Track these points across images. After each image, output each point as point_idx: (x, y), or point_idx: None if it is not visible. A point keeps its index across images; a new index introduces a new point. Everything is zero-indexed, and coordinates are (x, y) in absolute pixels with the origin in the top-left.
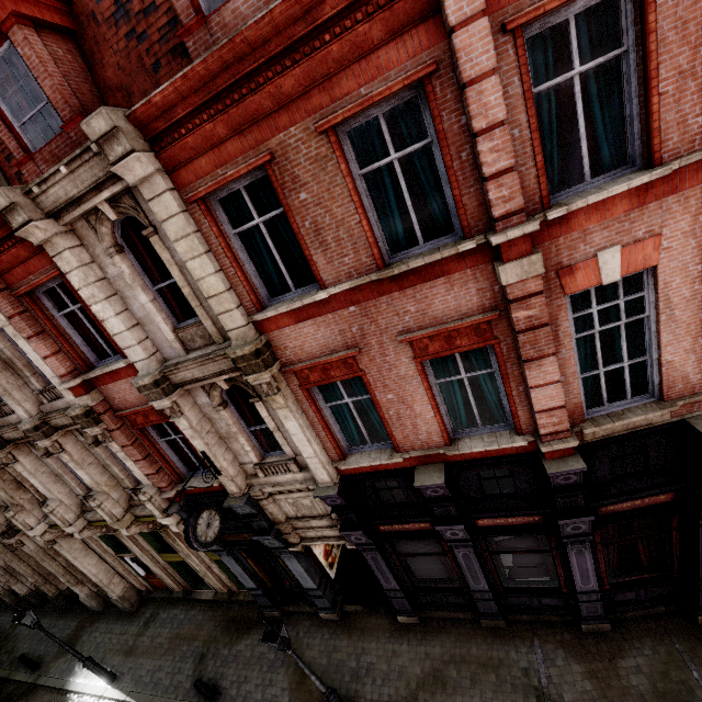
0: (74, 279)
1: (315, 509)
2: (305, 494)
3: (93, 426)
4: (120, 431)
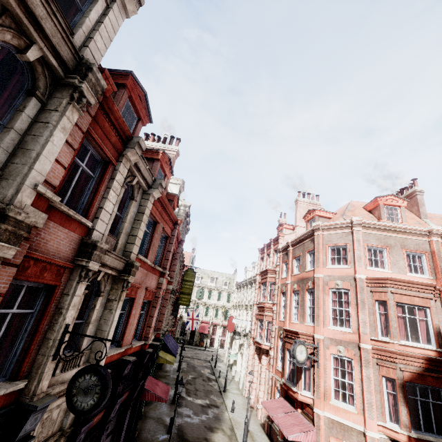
0: (119, 176)
1: (55, 424)
2: (63, 399)
3: (15, 244)
4: (16, 270)
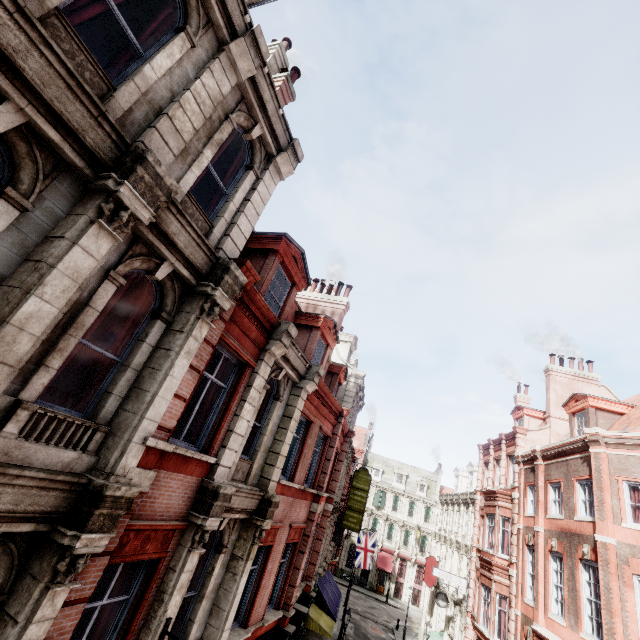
0: (258, 380)
1: None
2: None
3: (110, 530)
4: (108, 558)
